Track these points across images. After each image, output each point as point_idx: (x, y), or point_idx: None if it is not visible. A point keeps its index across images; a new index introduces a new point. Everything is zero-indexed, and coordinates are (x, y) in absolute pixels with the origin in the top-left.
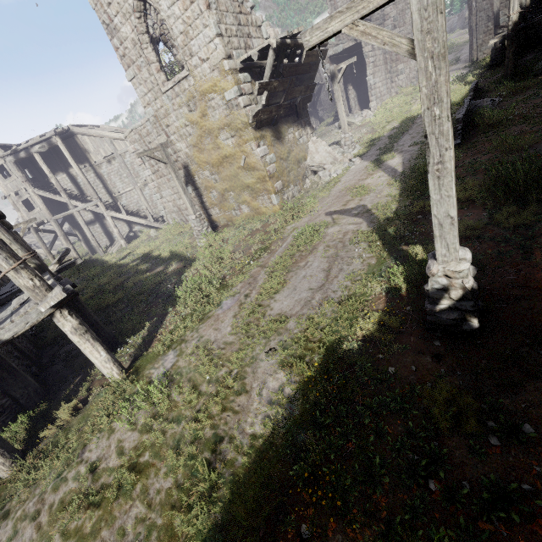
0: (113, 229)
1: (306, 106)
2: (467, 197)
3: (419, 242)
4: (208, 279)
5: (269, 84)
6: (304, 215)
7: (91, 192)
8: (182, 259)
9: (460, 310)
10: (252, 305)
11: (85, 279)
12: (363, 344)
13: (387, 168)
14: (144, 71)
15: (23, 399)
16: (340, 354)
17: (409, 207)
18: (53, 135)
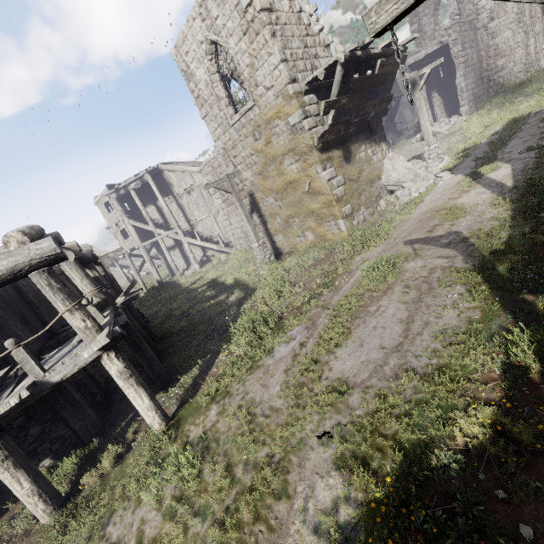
0: (189, 254)
1: (380, 120)
2: None
3: None
4: (263, 317)
5: (337, 102)
6: (377, 244)
7: (173, 221)
8: (244, 288)
9: None
10: (307, 359)
11: (161, 301)
12: (467, 459)
13: (489, 183)
14: (215, 108)
15: (81, 431)
16: (426, 470)
17: (529, 235)
18: (145, 174)
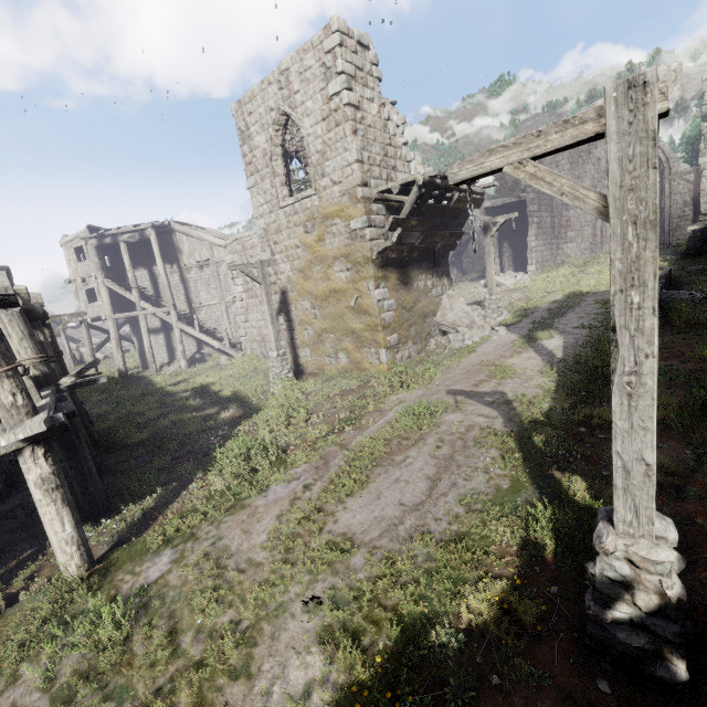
0: (177, 344)
1: (447, 254)
2: (659, 419)
3: (580, 471)
4: (264, 444)
5: (406, 221)
6: (418, 386)
7: (168, 297)
8: (244, 405)
9: (652, 633)
10: (310, 505)
11: (118, 399)
12: (468, 639)
13: (541, 350)
14: (267, 182)
15: None
16: (423, 649)
17: (568, 411)
18: (149, 228)
